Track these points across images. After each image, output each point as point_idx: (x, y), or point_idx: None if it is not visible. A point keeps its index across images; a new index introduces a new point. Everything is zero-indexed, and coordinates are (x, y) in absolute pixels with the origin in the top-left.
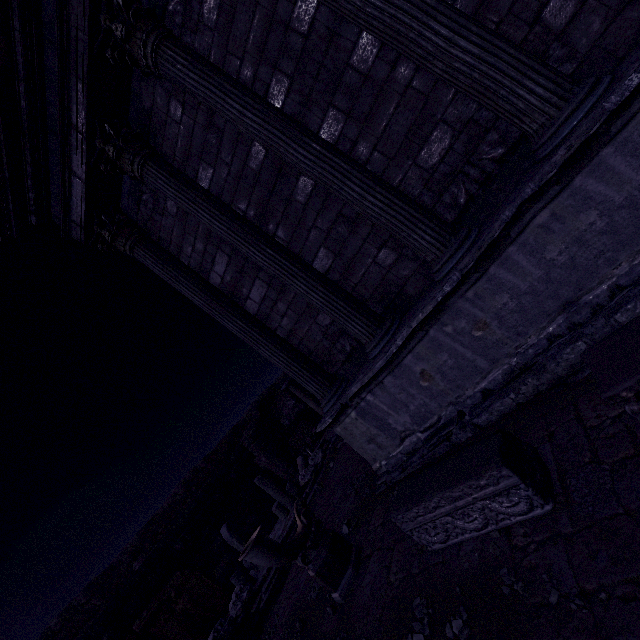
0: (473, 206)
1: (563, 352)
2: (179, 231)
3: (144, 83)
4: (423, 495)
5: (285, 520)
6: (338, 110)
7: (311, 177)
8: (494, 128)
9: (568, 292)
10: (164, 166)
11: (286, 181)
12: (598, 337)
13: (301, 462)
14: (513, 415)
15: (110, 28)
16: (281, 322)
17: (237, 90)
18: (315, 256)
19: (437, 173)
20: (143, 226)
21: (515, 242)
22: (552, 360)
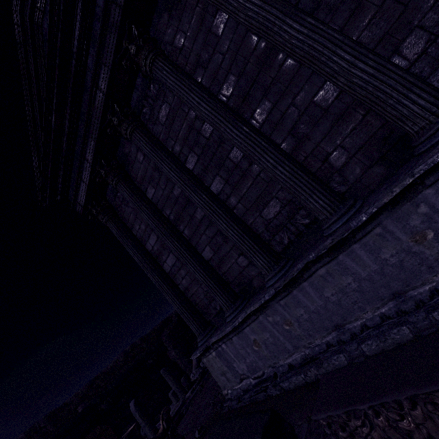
0: (292, 246)
1: (332, 357)
2: (133, 216)
3: (127, 140)
4: (223, 438)
5: (175, 405)
6: (221, 177)
7: (202, 211)
8: (304, 208)
9: (338, 319)
10: (129, 184)
11: (191, 206)
12: (352, 355)
13: (195, 363)
14: (302, 389)
15: (112, 119)
16: (182, 281)
17: (168, 160)
18: (203, 249)
19: (272, 223)
20: (116, 208)
21: (307, 280)
22: (326, 360)
